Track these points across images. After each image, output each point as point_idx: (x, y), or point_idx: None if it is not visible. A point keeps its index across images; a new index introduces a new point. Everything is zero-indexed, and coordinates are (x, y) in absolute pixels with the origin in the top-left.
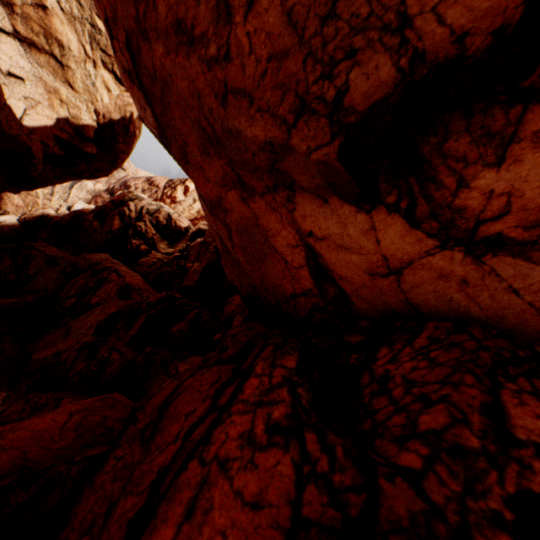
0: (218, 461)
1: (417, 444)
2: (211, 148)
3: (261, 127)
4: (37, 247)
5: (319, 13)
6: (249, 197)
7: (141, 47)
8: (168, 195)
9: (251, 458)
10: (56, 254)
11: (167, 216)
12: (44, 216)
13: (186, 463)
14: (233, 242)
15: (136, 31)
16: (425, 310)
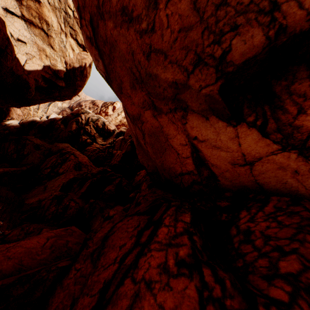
0: (144, 281)
1: (281, 282)
2: (137, 84)
3: (170, 73)
4: (29, 139)
5: (215, 2)
6: (158, 114)
7: (99, 23)
8: (103, 111)
9: (167, 282)
10: (40, 143)
11: (102, 123)
12: (33, 121)
13: (122, 280)
14: (145, 141)
15: (96, 14)
16: (267, 188)
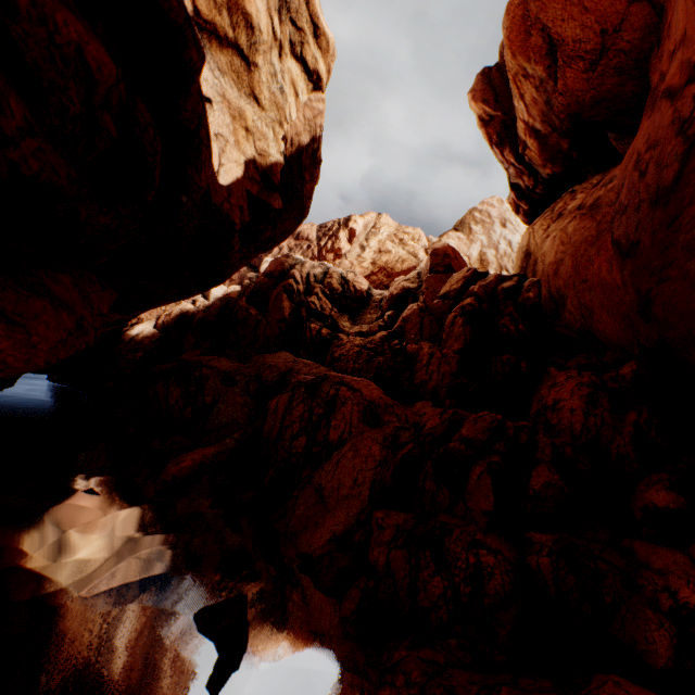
0: None
1: None
2: None
3: None
4: (205, 363)
5: None
6: None
7: None
8: (328, 248)
9: None
10: (230, 367)
11: (340, 279)
12: (183, 314)
13: None
14: None
15: None
16: None
